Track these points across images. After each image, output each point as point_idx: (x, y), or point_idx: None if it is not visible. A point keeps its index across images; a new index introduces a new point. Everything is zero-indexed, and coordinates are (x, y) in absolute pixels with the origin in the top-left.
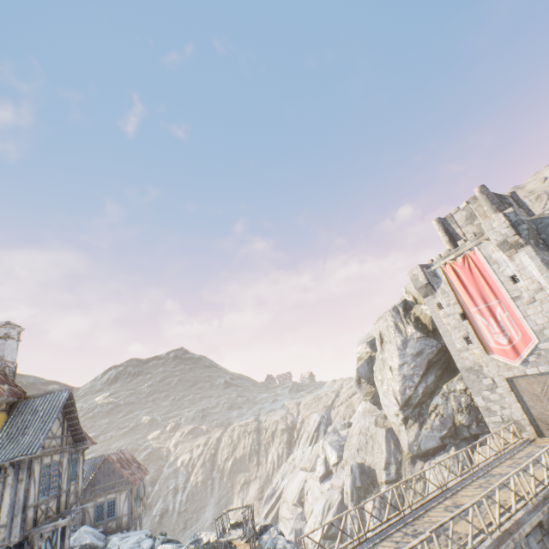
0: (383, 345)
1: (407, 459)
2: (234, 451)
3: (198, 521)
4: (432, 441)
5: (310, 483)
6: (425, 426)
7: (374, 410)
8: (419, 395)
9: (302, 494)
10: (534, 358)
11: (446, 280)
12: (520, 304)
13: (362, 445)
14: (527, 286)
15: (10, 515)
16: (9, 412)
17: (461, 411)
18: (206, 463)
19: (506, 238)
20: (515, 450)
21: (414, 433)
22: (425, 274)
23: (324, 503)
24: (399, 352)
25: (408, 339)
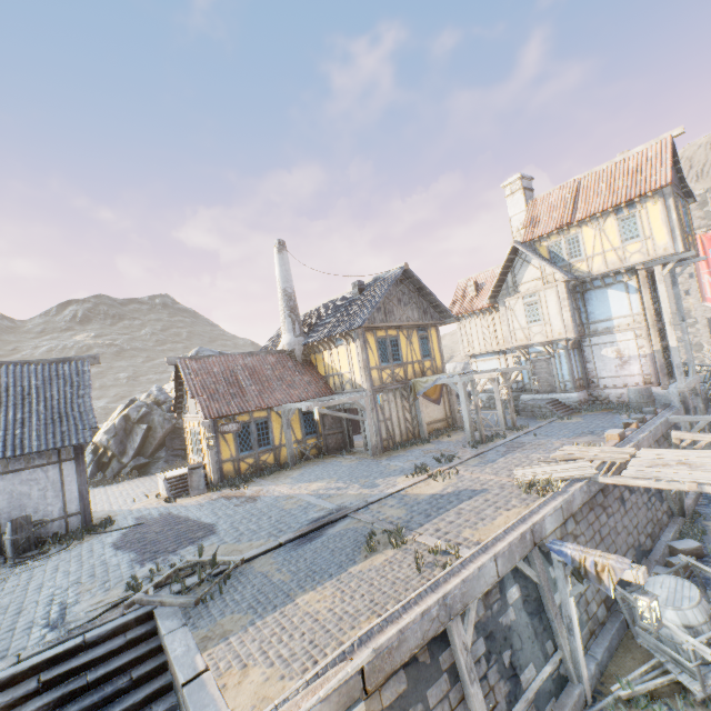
0: None
1: None
2: None
3: None
4: None
5: None
6: None
7: None
8: None
9: None
10: None
11: None
12: None
13: None
14: None
15: None
16: None
17: None
18: None
19: None
20: None
21: None
22: None
23: None
24: None
25: None
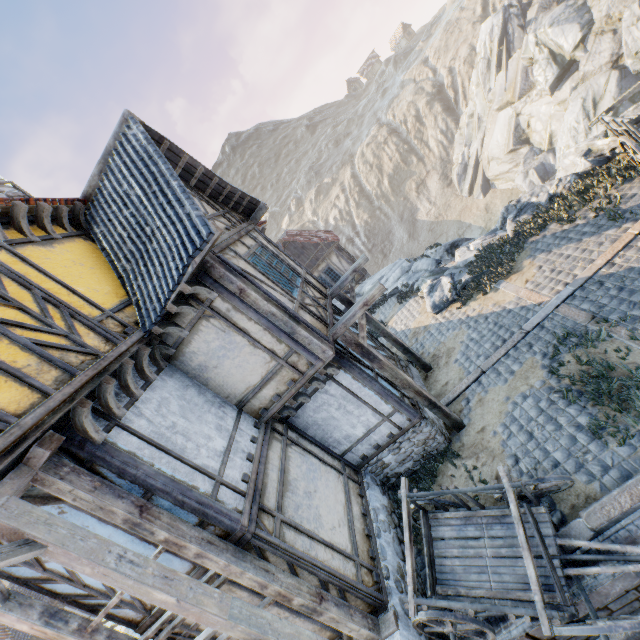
0: None
1: None
2: (382, 172)
3: (394, 245)
4: None
5: (529, 110)
6: None
7: None
8: None
9: (519, 133)
10: None
11: None
12: None
13: None
14: None
15: (284, 340)
16: (88, 237)
17: None
18: (360, 203)
19: None
20: None
21: None
22: None
23: (581, 106)
24: None
25: None
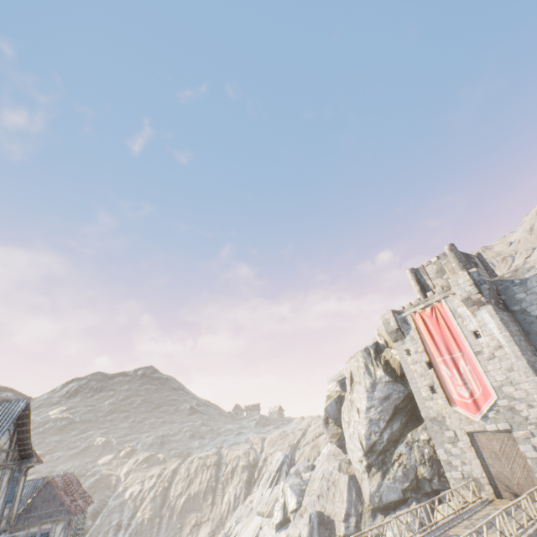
0: (353, 385)
1: (368, 511)
2: (189, 486)
3: None
4: (394, 493)
5: (266, 530)
6: (388, 476)
7: (339, 453)
8: (383, 442)
9: None
10: (494, 415)
11: (415, 328)
12: (481, 359)
13: (323, 491)
14: (488, 342)
15: None
16: None
17: (424, 463)
18: (156, 498)
19: (470, 295)
20: (474, 510)
21: (377, 483)
22: (396, 320)
23: None
24: (367, 394)
25: (377, 382)
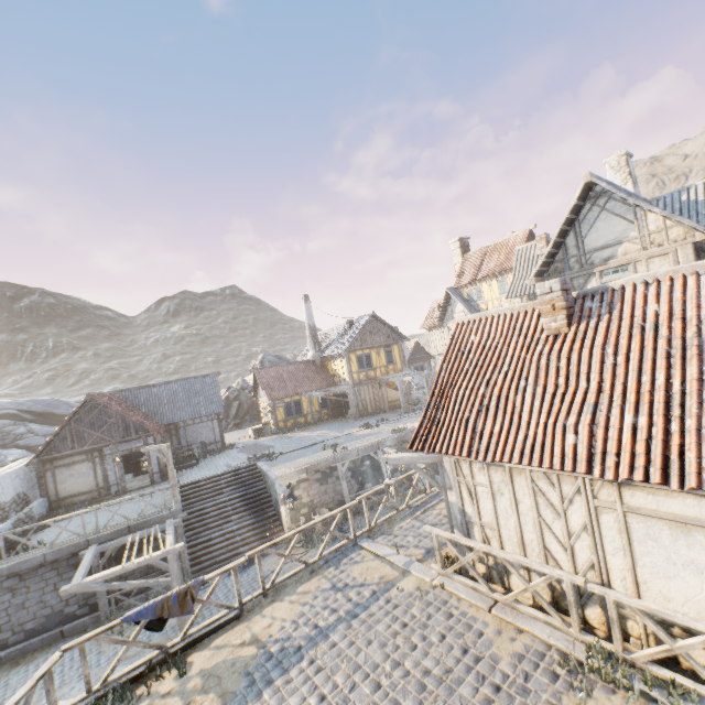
0: None
1: None
2: None
3: None
4: None
5: None
6: None
7: None
8: None
9: None
10: None
11: None
12: None
13: None
14: None
15: None
16: None
17: None
18: None
19: None
20: None
21: None
22: None
23: None
24: None
25: None
